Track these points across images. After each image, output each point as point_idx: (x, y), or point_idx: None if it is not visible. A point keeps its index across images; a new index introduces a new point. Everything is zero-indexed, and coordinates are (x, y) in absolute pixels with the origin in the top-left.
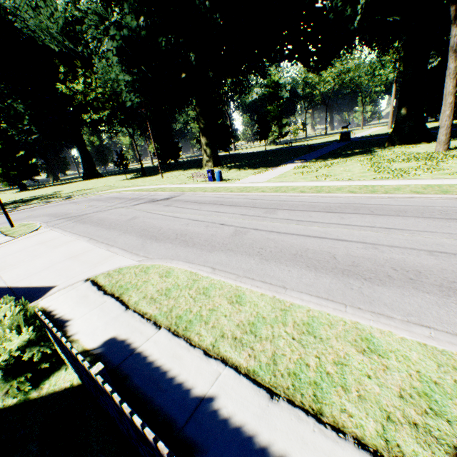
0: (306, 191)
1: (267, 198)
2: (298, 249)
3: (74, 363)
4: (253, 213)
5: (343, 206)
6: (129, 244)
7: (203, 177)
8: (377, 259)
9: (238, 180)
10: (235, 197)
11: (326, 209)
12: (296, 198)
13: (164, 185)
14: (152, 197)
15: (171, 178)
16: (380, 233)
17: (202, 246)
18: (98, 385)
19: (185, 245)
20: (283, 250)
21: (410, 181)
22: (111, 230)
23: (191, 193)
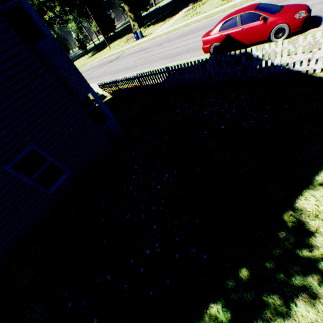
0: (180, 28)
1: (162, 40)
2: (164, 56)
3: (109, 88)
4: (154, 49)
5: (190, 32)
6: (109, 78)
7: (132, 39)
8: (184, 49)
9: (151, 34)
10: (148, 45)
11: (182, 36)
12: (174, 35)
13: (113, 52)
14: (109, 61)
15: (115, 47)
16: (193, 40)
17: (134, 68)
18: (114, 83)
19: (128, 70)
20: (159, 58)
21: (229, 4)
22: (99, 78)
23: (127, 51)
